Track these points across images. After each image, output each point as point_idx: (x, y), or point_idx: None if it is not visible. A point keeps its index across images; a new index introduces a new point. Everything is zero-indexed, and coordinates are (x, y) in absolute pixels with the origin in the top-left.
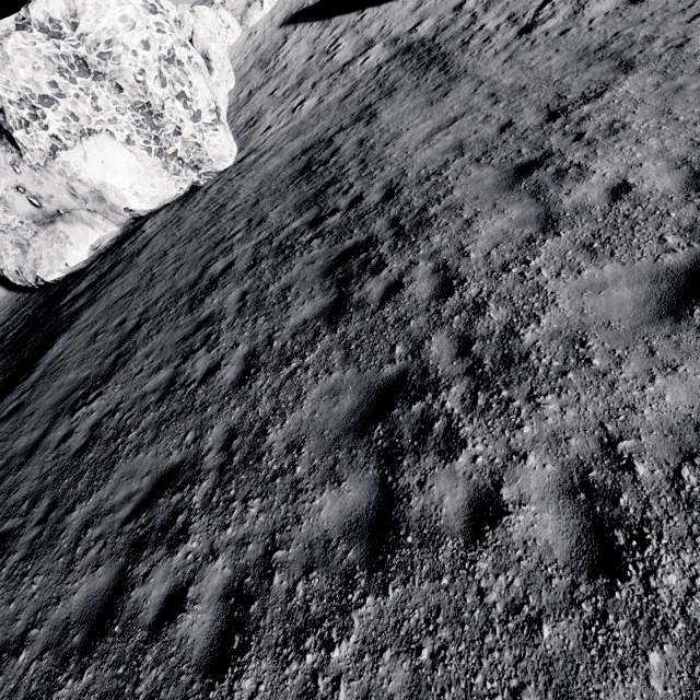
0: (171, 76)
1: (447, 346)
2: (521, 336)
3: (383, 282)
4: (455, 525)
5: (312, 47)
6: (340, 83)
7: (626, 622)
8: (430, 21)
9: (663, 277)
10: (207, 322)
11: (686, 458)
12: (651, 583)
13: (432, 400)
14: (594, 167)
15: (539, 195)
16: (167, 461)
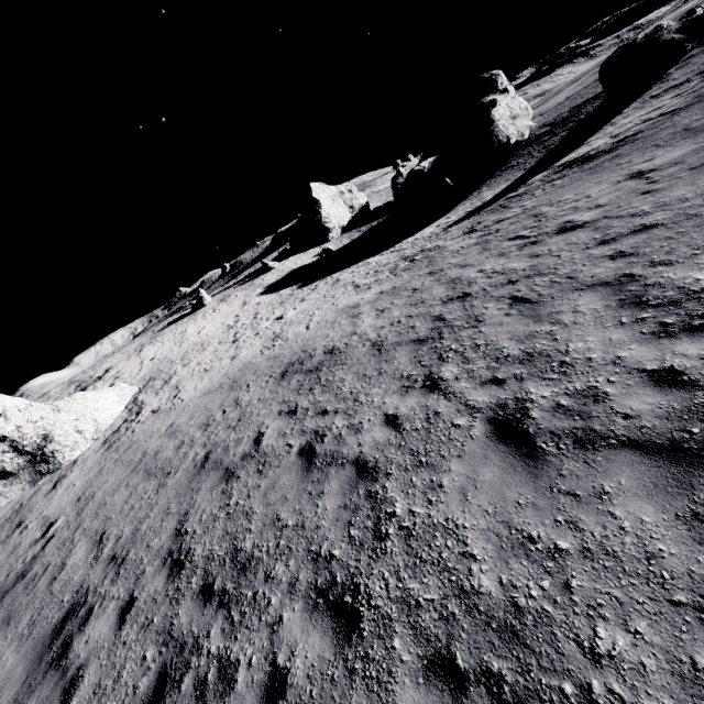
0: None
1: None
2: None
3: None
4: None
5: None
6: None
7: None
8: None
9: None
10: None
11: None
12: None
13: None
14: None
15: None
16: None
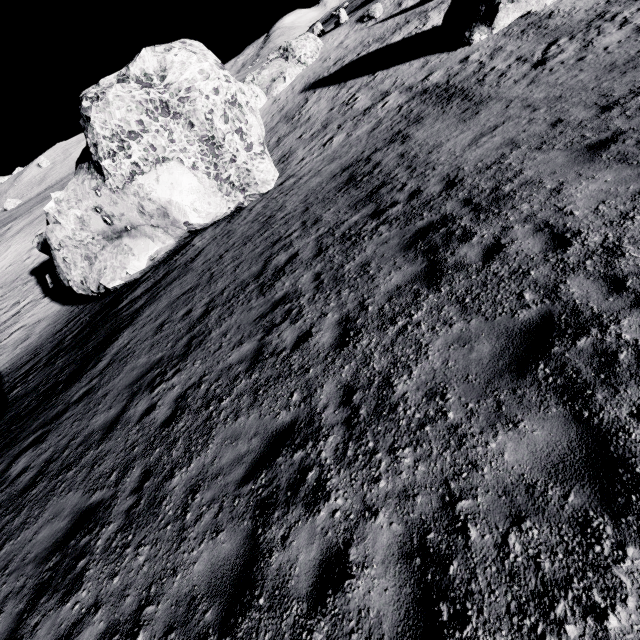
0: (232, 115)
1: (591, 286)
2: None
3: (478, 246)
4: None
5: (331, 103)
6: (365, 121)
7: None
8: (439, 72)
9: None
10: (283, 300)
11: None
12: None
13: (601, 334)
14: None
15: (629, 160)
16: (276, 421)
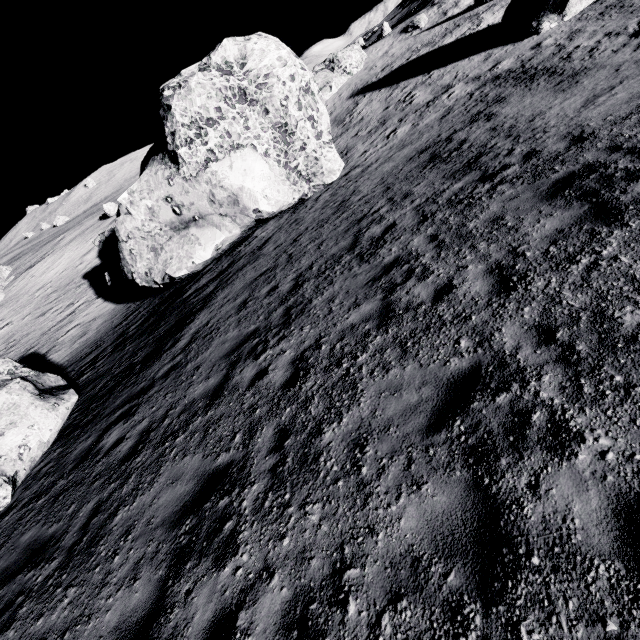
0: (305, 102)
1: None
2: None
3: None
4: None
5: (385, 103)
6: (431, 112)
7: None
8: (509, 60)
9: None
10: (397, 263)
11: None
12: None
13: None
14: None
15: None
16: (448, 368)
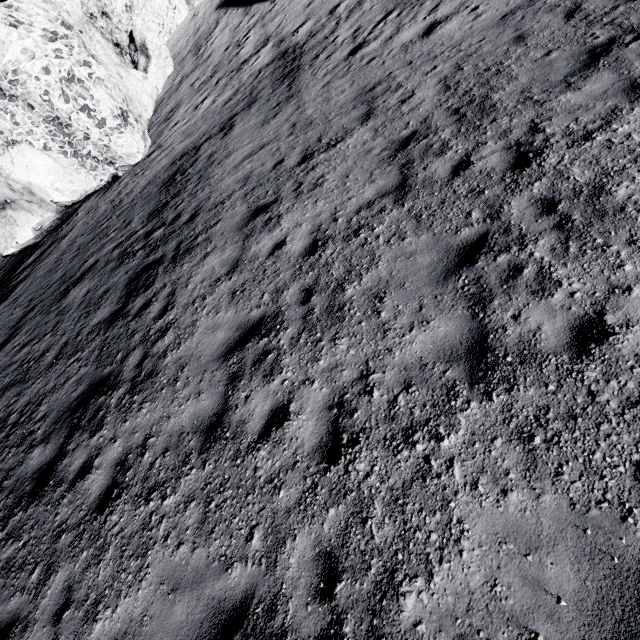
0: (73, 93)
1: (137, 358)
2: (166, 358)
3: (144, 299)
4: (70, 477)
5: (231, 36)
6: (232, 84)
7: (88, 536)
8: (310, 23)
9: (242, 326)
10: (62, 311)
11: (164, 452)
12: (108, 518)
13: (109, 396)
14: (283, 221)
15: (247, 240)
16: None
